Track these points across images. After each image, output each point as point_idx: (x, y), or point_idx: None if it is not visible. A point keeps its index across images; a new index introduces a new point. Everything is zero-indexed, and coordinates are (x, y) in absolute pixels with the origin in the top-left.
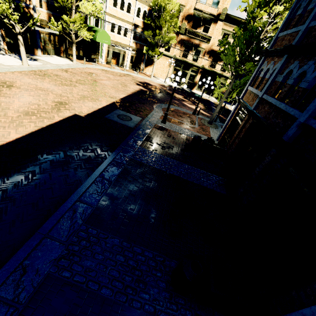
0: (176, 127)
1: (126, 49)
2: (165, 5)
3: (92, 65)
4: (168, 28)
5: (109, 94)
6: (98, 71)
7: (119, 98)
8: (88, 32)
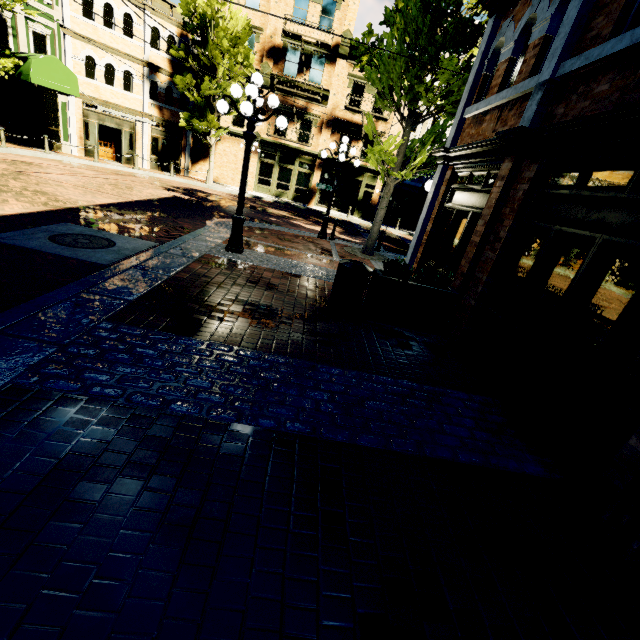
0: (276, 260)
1: (135, 120)
2: (212, 11)
3: (34, 151)
4: (231, 69)
5: (56, 195)
6: (49, 162)
7: (89, 203)
8: (1, 57)
